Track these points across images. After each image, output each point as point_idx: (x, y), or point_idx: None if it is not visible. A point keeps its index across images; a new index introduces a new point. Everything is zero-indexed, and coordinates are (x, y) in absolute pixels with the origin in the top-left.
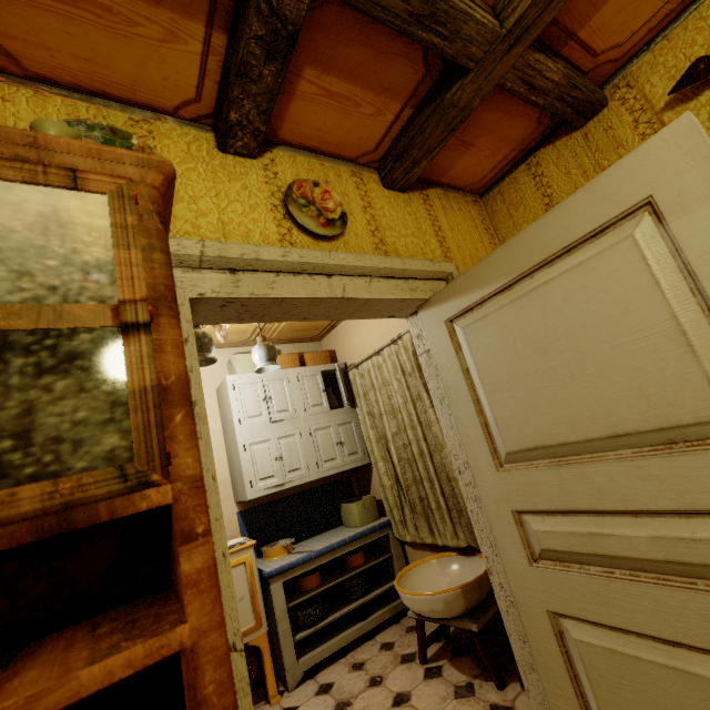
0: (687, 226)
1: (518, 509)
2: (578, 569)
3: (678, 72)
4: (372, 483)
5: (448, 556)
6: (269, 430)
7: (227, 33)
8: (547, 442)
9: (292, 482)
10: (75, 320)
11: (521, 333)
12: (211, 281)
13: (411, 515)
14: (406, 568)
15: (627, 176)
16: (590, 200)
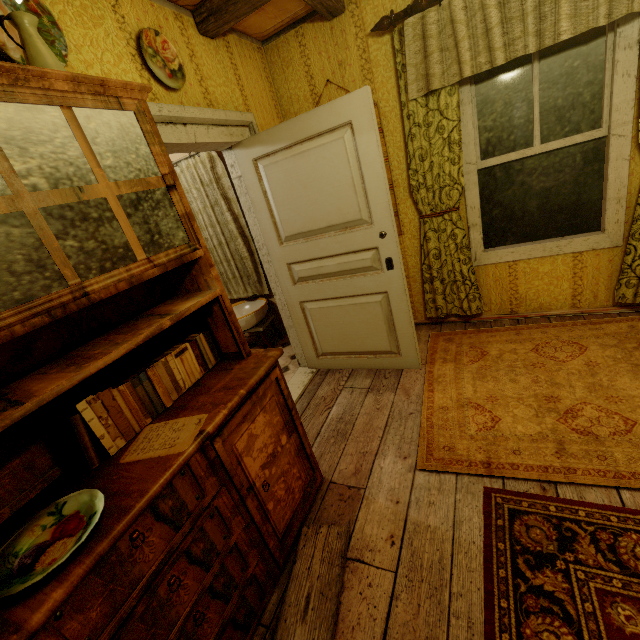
0: (360, 140)
1: (290, 263)
2: (312, 282)
3: (378, 12)
4: None
5: (241, 304)
6: None
7: None
8: (304, 230)
9: None
10: (153, 185)
11: (296, 175)
12: None
13: None
14: None
15: (345, 107)
16: (330, 112)
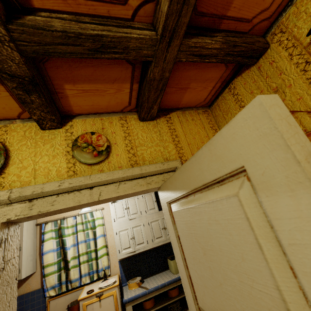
0: (274, 207)
1: None
2: None
3: None
4: None
5: None
6: (128, 224)
7: None
8: None
9: (139, 249)
10: None
11: (193, 232)
12: (16, 209)
13: None
14: None
15: (226, 145)
16: (210, 156)
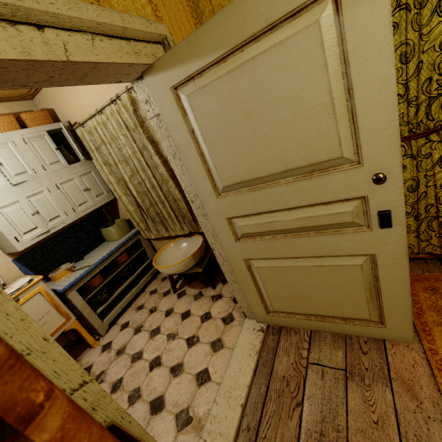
0: (353, 19)
1: (230, 217)
2: (260, 239)
3: None
4: (119, 210)
5: (179, 240)
6: (13, 193)
7: None
8: (248, 178)
9: (55, 227)
10: None
11: (234, 102)
12: None
13: (153, 224)
14: (157, 254)
15: None
16: None
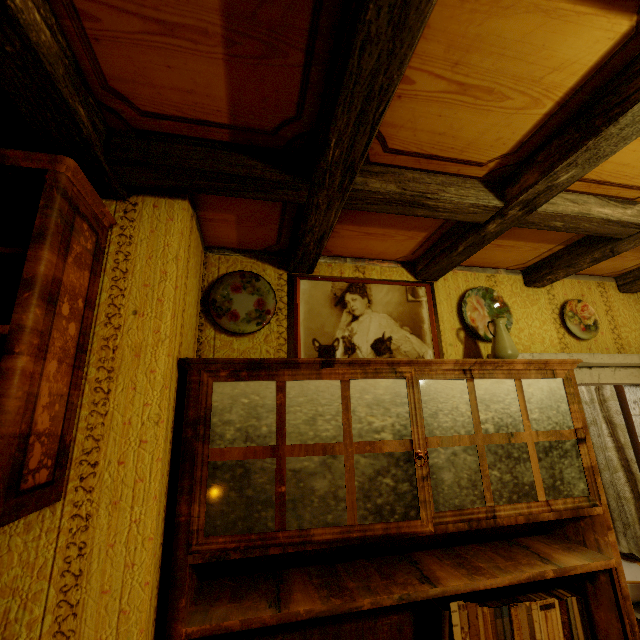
0: None
1: None
2: None
3: None
4: None
5: None
6: None
7: (565, 245)
8: None
9: None
10: (565, 436)
11: None
12: None
13: None
14: None
15: None
16: None
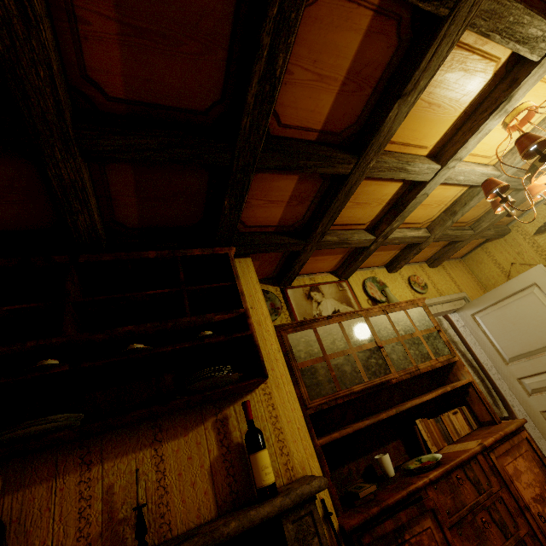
0: None
1: (518, 378)
2: (545, 393)
3: (535, 225)
4: None
5: None
6: None
7: (400, 250)
8: (523, 352)
9: None
10: (432, 330)
11: (504, 318)
12: None
13: None
14: None
15: (527, 277)
16: (517, 281)
